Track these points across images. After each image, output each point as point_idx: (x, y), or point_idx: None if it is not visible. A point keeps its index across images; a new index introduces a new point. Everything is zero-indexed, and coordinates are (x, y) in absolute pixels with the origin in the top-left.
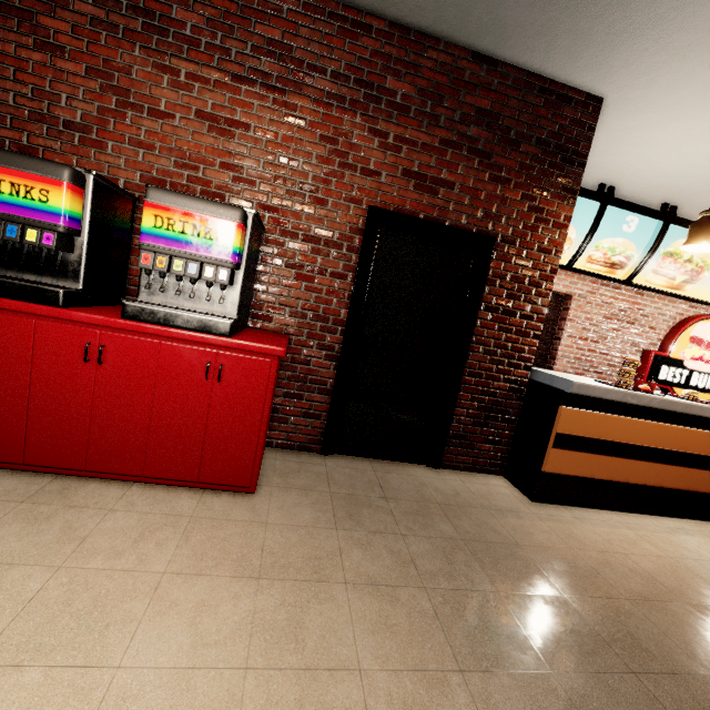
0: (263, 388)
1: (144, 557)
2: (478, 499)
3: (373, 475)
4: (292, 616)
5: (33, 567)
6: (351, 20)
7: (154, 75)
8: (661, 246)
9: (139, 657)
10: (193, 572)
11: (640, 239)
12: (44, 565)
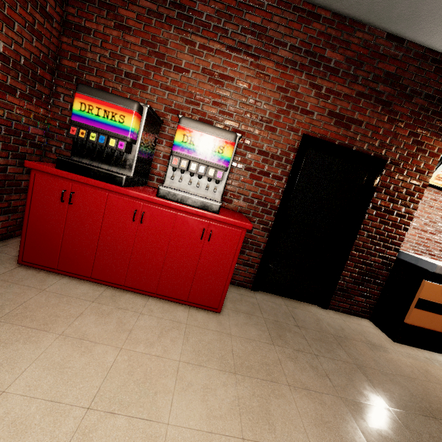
0: (234, 248)
1: (166, 348)
2: (357, 335)
3: (286, 308)
4: (261, 404)
5: (107, 346)
6: (307, 11)
7: (180, 46)
8: None
9: (178, 419)
10: (196, 363)
11: None
12: (113, 345)
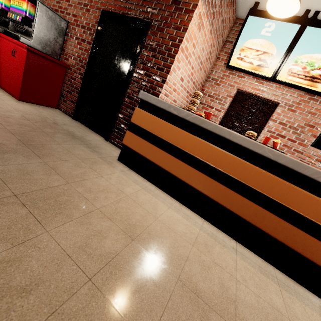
0: (23, 61)
1: None
2: (92, 144)
3: (72, 125)
4: None
5: None
6: None
7: None
8: None
9: None
10: None
11: None
12: None
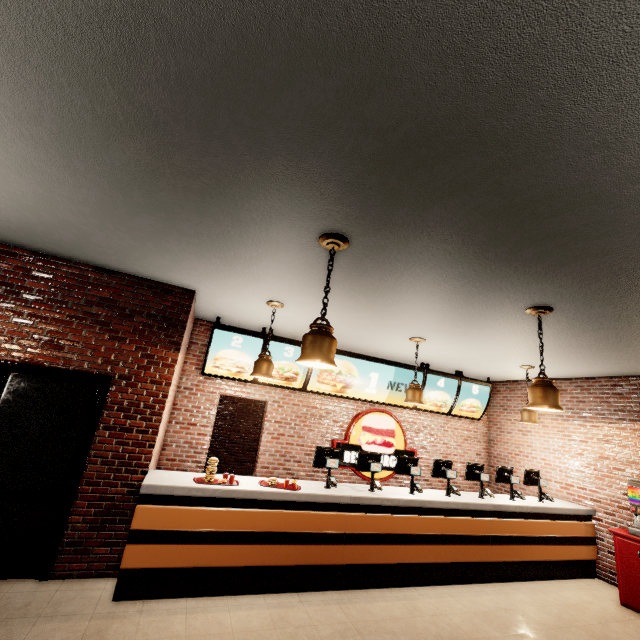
0: None
1: None
2: (44, 608)
3: None
4: None
5: None
6: (1, 250)
7: None
8: None
9: None
10: None
11: None
12: None
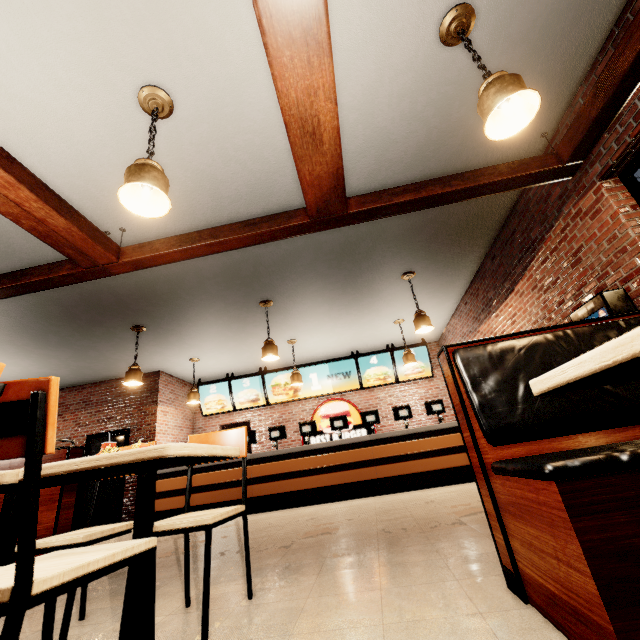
0: None
1: None
2: None
3: None
4: None
5: None
6: (81, 388)
7: None
8: (268, 384)
9: None
10: None
11: (255, 386)
12: None
